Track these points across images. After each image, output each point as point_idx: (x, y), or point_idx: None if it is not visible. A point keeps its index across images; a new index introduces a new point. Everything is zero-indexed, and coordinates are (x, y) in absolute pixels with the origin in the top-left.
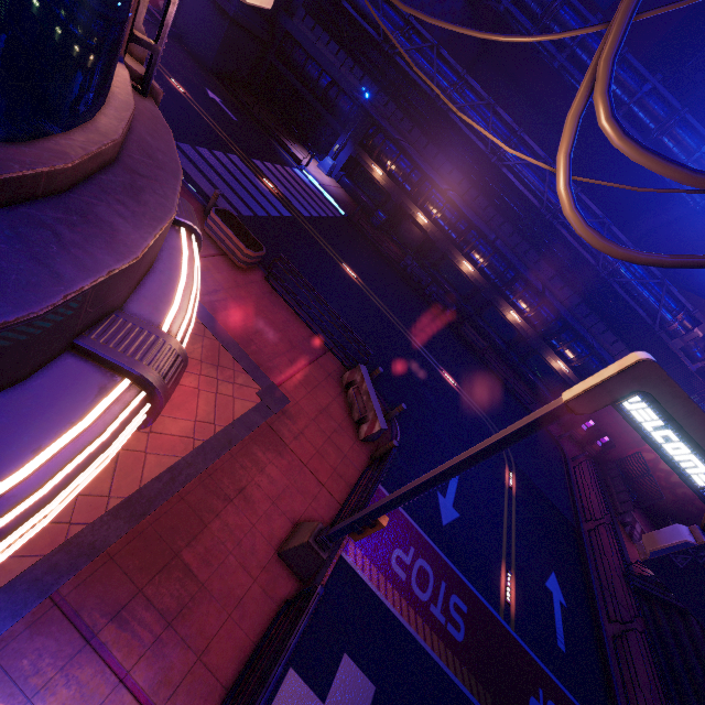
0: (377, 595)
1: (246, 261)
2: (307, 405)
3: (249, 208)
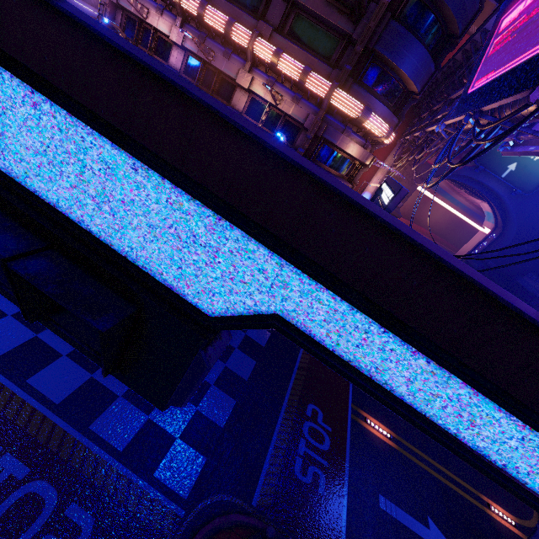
0: None
1: None
2: None
3: None
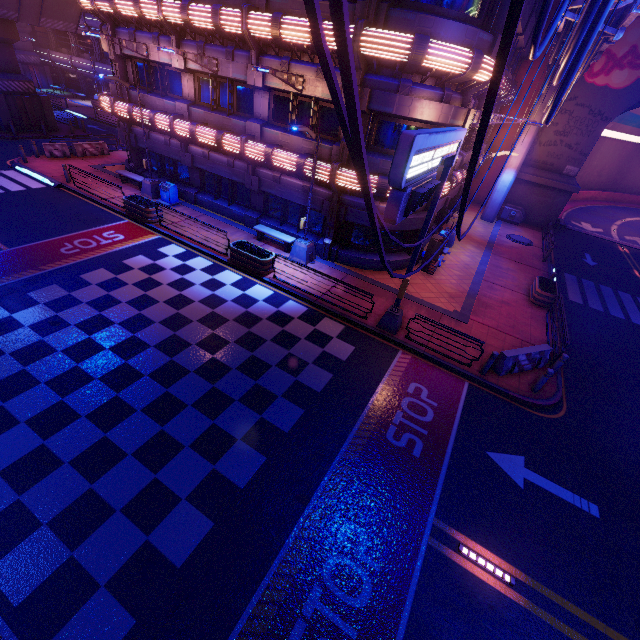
0: (388, 369)
1: (535, 297)
2: (476, 333)
3: (604, 309)
